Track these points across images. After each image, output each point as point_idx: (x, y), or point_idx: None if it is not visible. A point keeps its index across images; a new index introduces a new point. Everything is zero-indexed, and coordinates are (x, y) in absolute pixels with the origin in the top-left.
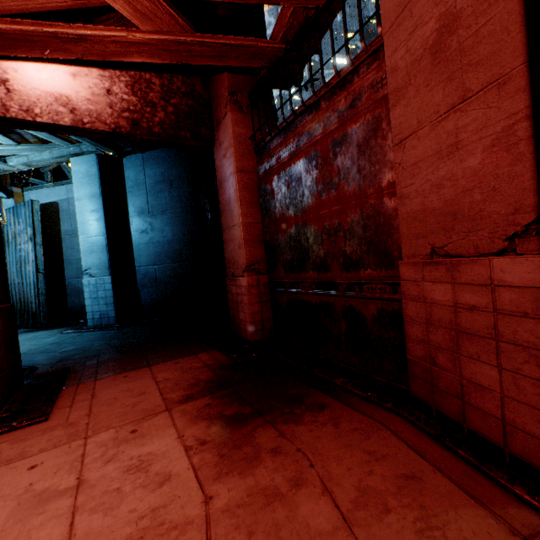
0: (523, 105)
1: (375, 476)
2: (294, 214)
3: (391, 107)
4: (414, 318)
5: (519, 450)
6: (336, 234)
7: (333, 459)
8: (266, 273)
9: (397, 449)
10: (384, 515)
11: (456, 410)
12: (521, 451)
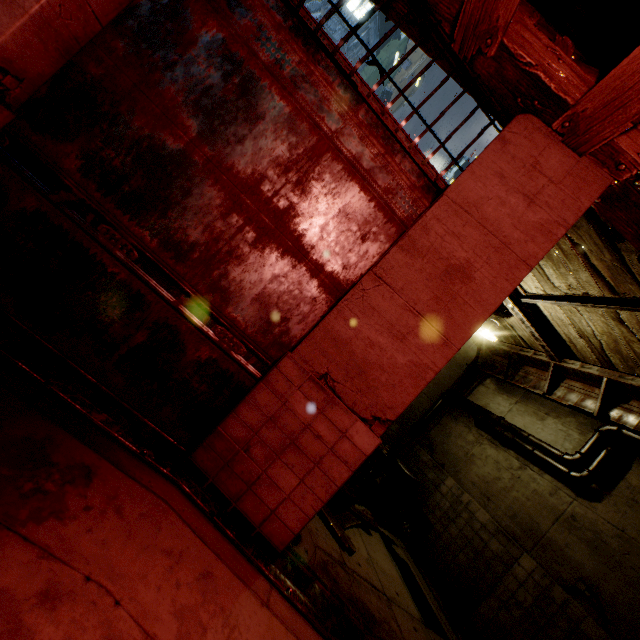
0: (441, 366)
1: (184, 587)
2: (199, 134)
3: (400, 245)
4: (261, 406)
5: (268, 531)
6: (238, 243)
7: (139, 579)
8: (13, 110)
9: (188, 539)
10: (205, 637)
11: (237, 491)
12: (270, 532)
